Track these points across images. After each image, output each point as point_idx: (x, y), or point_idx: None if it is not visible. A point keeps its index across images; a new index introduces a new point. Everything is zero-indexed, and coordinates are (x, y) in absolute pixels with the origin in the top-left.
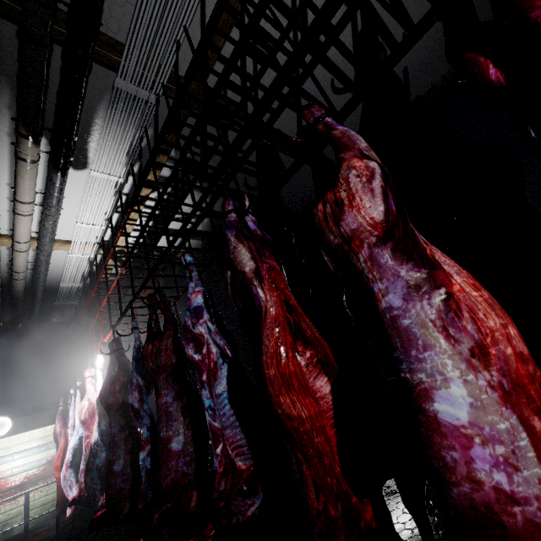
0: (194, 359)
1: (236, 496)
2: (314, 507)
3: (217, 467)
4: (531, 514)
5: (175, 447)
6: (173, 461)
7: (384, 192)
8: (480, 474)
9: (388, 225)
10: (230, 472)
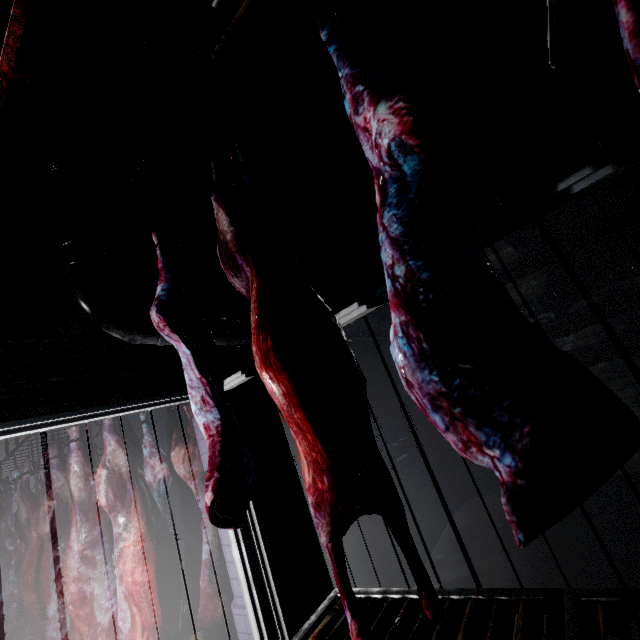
0: (9, 550)
1: (26, 629)
2: (32, 639)
3: (11, 616)
4: None
5: None
6: None
7: (52, 520)
8: (48, 634)
9: (52, 533)
10: (24, 616)
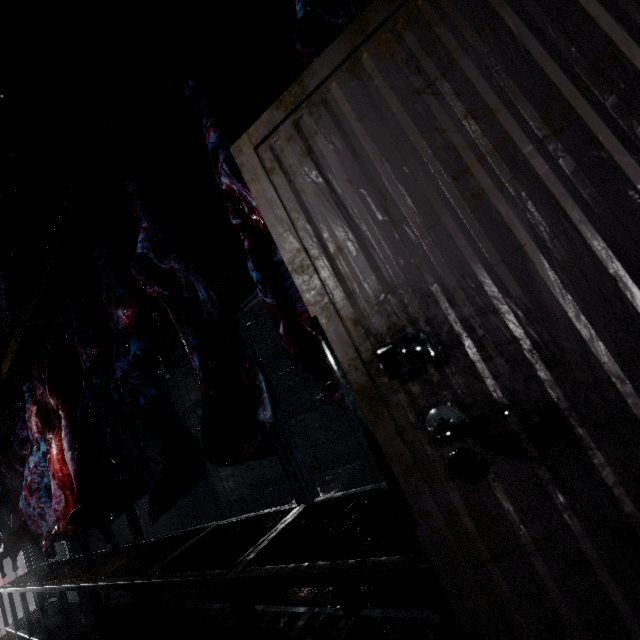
0: None
1: None
2: None
3: None
4: None
5: None
6: None
7: None
8: None
9: None
10: None
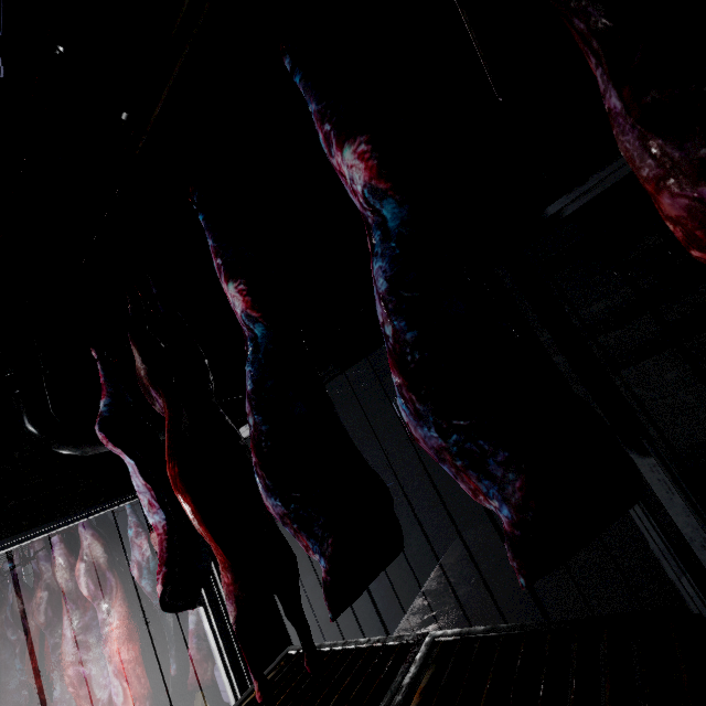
0: (12, 640)
1: None
2: None
3: (23, 702)
4: None
5: (11, 687)
6: (9, 697)
7: (46, 610)
8: None
9: (48, 622)
10: (36, 700)
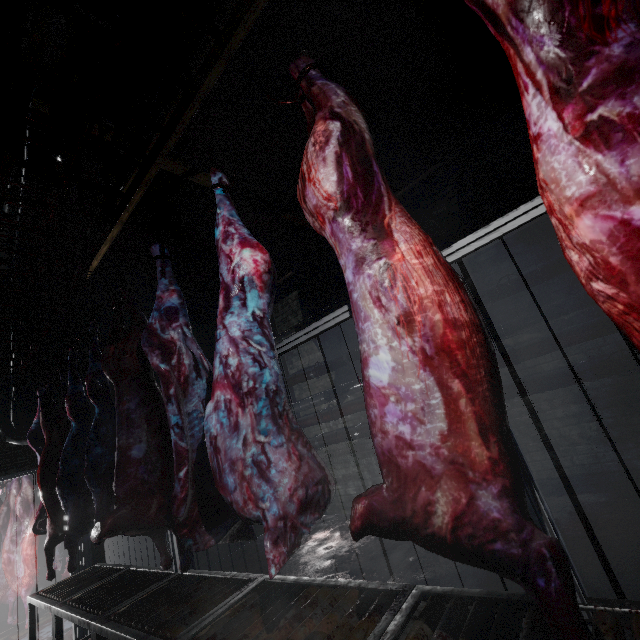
0: None
1: None
2: None
3: None
4: (1, 585)
5: None
6: None
7: (4, 517)
8: None
9: (4, 525)
10: None
